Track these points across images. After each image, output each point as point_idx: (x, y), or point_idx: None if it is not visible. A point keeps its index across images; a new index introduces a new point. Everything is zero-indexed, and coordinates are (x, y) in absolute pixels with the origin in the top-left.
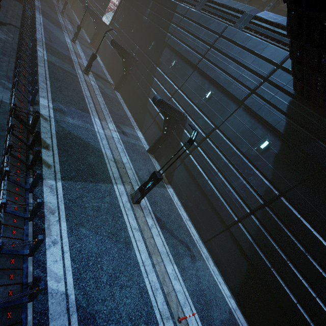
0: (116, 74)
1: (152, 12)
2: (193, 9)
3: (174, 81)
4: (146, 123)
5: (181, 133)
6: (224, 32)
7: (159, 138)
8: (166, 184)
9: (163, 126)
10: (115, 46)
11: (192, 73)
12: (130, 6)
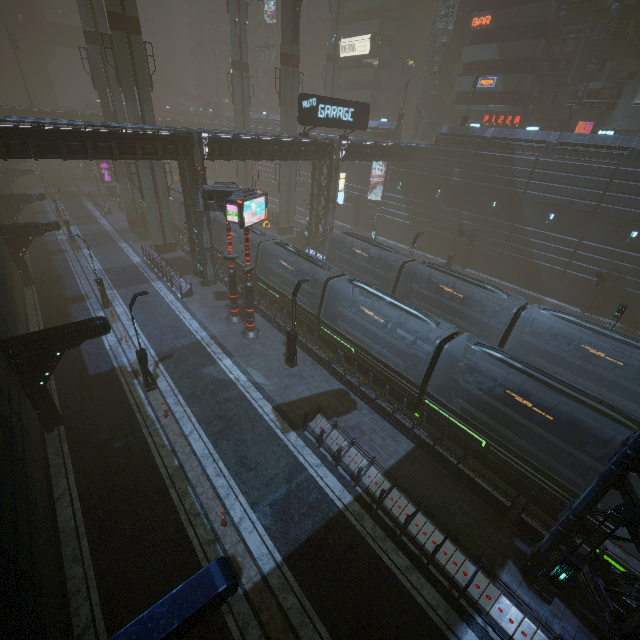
0: (441, 249)
1: (466, 172)
2: (546, 160)
3: (565, 234)
4: (549, 286)
5: (619, 280)
6: (616, 176)
7: (593, 296)
8: (636, 332)
9: (598, 285)
10: (465, 234)
11: (590, 220)
12: (408, 170)
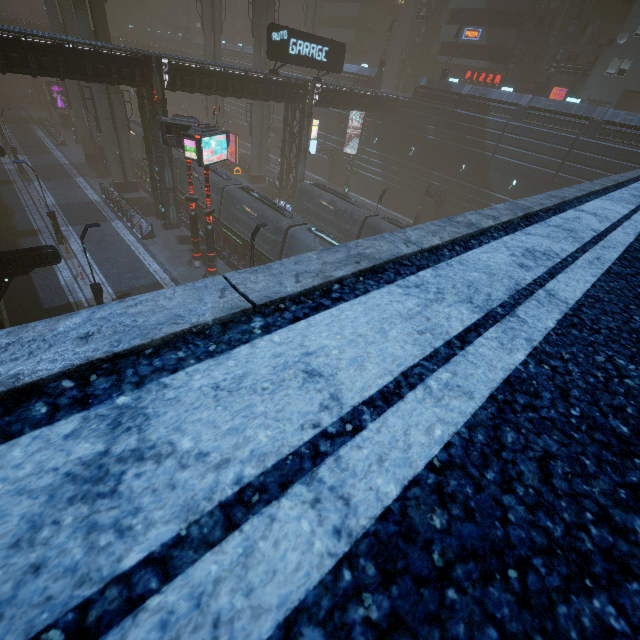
0: (410, 210)
1: (440, 130)
2: (515, 124)
3: None
4: None
5: None
6: (575, 145)
7: None
8: None
9: None
10: (433, 195)
11: (547, 189)
12: (385, 124)
